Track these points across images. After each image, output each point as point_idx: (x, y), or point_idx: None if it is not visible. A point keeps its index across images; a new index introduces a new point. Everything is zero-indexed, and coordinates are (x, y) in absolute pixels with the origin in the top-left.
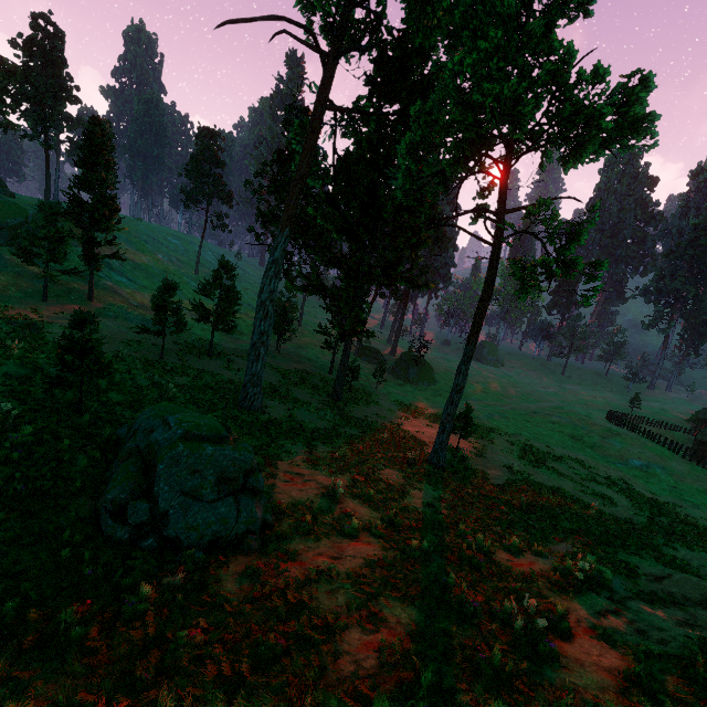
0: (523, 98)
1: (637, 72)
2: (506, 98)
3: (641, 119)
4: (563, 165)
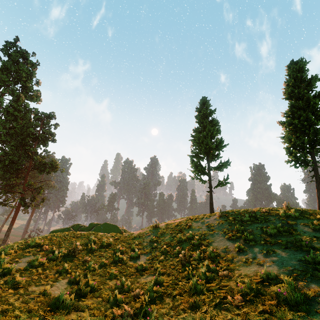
0: (17, 162)
1: (52, 158)
2: (13, 161)
3: (54, 167)
4: (46, 173)
